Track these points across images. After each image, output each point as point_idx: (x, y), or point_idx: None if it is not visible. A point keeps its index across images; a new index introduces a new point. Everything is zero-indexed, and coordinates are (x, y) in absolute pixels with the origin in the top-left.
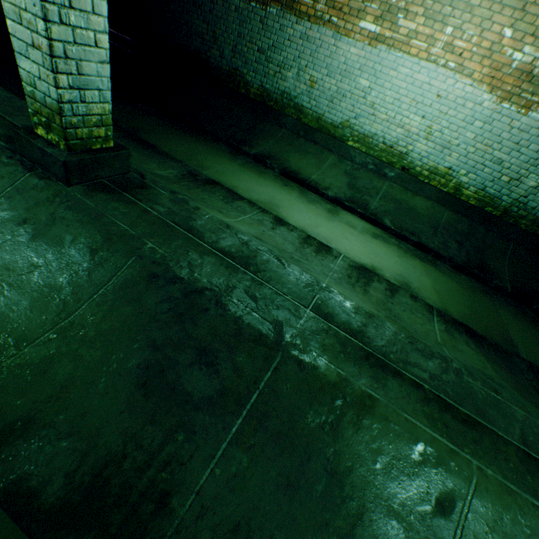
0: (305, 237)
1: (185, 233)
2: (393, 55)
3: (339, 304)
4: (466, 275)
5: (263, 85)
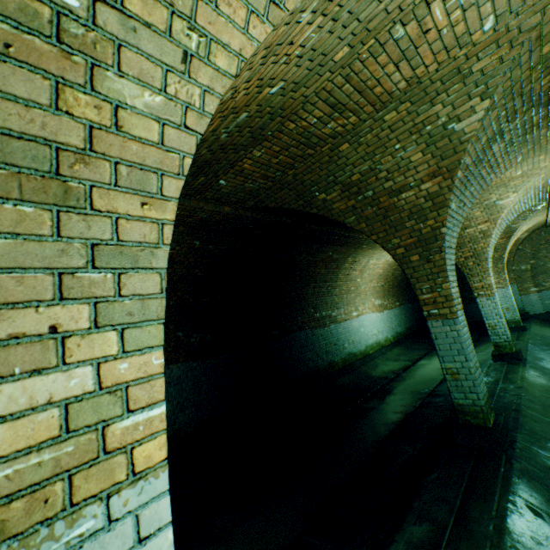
0: None
1: None
2: (362, 317)
3: None
4: (430, 352)
5: (341, 357)
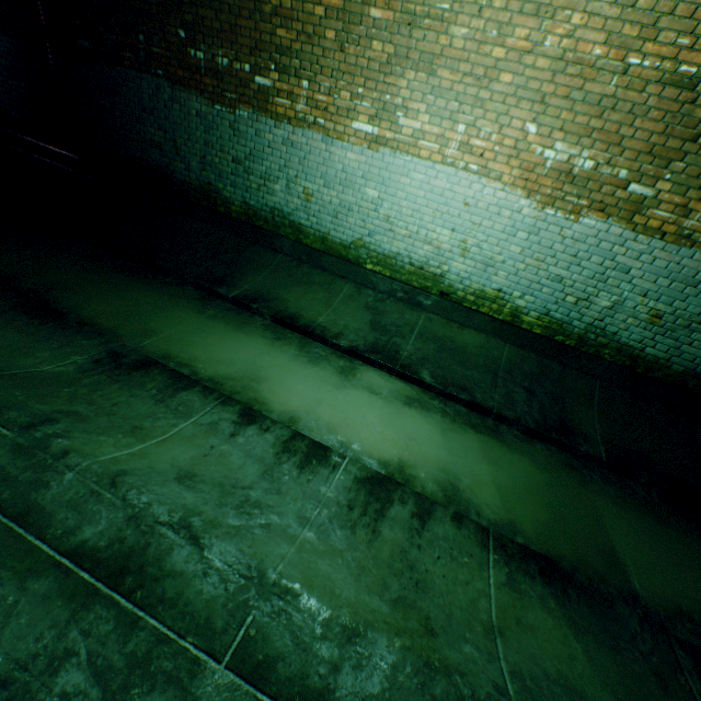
0: (288, 437)
1: (10, 527)
2: (401, 158)
3: (294, 623)
4: (544, 442)
5: (246, 201)
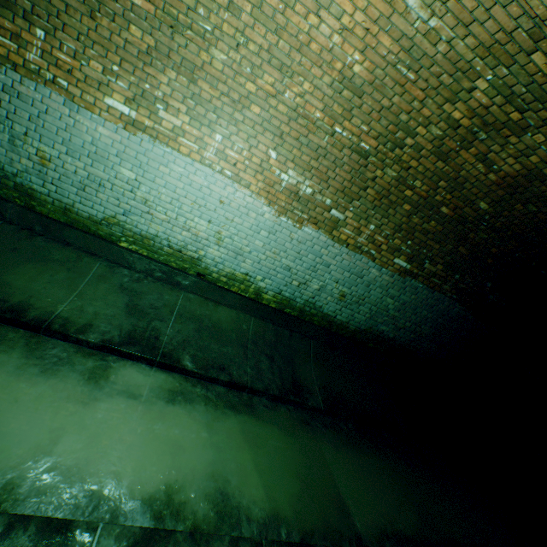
0: None
1: None
2: (161, 148)
3: None
4: (285, 403)
5: None
